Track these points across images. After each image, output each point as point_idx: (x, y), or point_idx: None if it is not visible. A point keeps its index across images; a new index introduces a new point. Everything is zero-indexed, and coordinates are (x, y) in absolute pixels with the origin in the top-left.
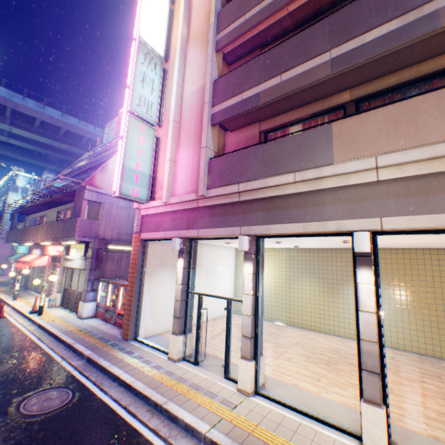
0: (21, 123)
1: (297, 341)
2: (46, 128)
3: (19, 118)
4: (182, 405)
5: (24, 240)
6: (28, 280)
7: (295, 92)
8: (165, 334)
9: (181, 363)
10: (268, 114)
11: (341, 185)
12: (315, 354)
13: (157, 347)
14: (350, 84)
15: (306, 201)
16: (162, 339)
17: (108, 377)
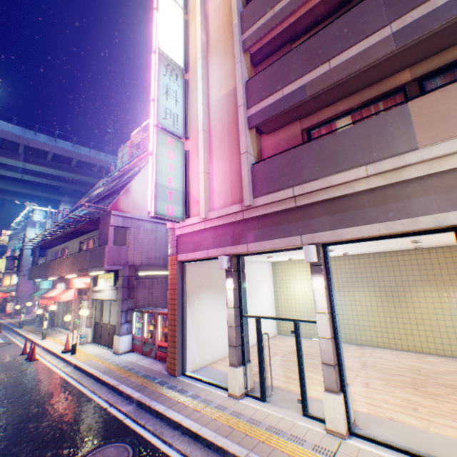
0: (34, 158)
1: (364, 361)
2: (58, 161)
3: (32, 154)
4: (268, 456)
5: (48, 274)
6: (54, 316)
7: (349, 77)
8: (214, 364)
9: (245, 401)
10: (310, 109)
11: (433, 172)
12: (393, 375)
13: (211, 382)
14: (410, 61)
15: (385, 196)
16: (212, 372)
17: (166, 424)
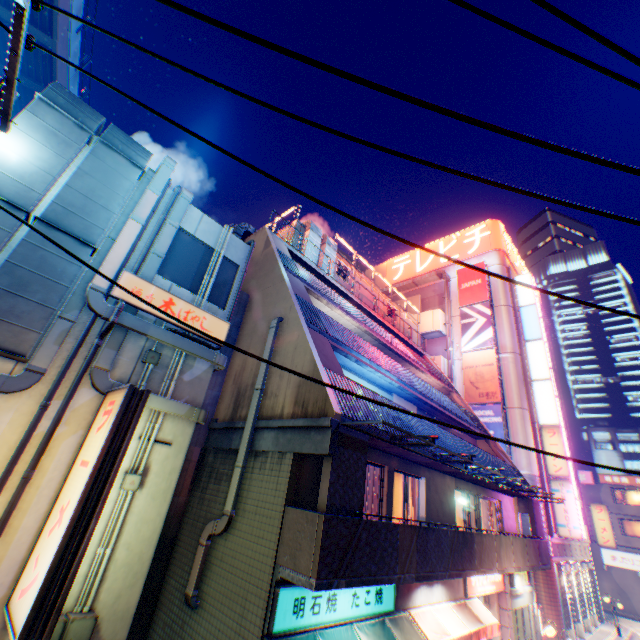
0: None
1: None
2: None
3: None
4: None
5: (470, 568)
6: None
7: None
8: None
9: None
10: None
11: (575, 543)
12: None
13: None
14: None
15: (572, 547)
16: None
17: None
